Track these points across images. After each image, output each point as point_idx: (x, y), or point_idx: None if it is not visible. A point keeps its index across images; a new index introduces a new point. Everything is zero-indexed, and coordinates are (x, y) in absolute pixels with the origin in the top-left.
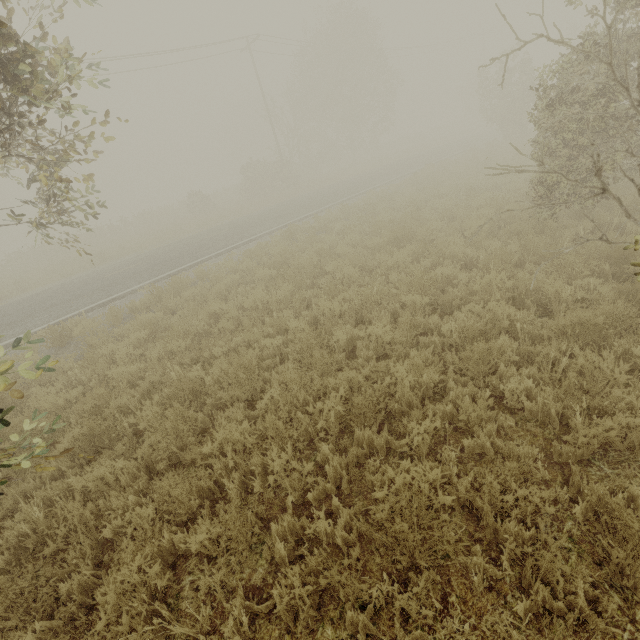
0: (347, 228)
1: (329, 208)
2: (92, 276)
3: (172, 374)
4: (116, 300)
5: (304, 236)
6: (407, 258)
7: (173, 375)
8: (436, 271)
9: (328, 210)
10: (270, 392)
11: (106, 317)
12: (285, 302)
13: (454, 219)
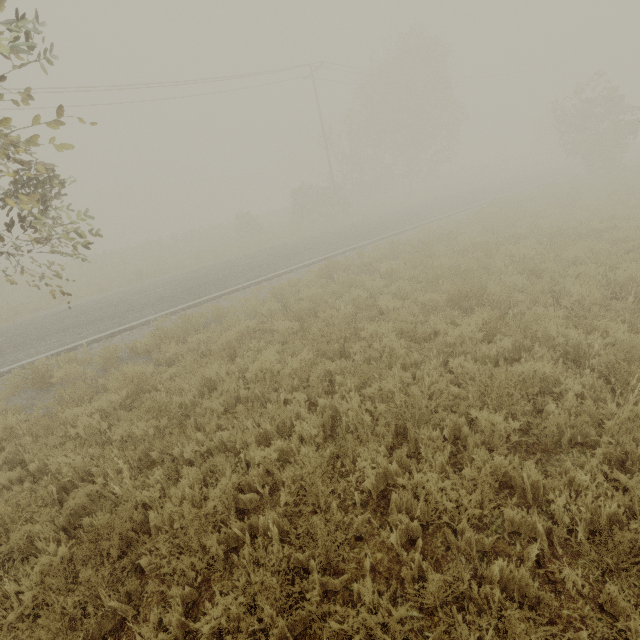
0: (395, 272)
1: (377, 241)
2: (120, 296)
3: (116, 487)
4: (127, 331)
5: (343, 276)
6: (476, 333)
7: (118, 488)
8: (526, 367)
9: (375, 244)
10: (238, 566)
11: (97, 359)
12: (300, 375)
13: (538, 273)
